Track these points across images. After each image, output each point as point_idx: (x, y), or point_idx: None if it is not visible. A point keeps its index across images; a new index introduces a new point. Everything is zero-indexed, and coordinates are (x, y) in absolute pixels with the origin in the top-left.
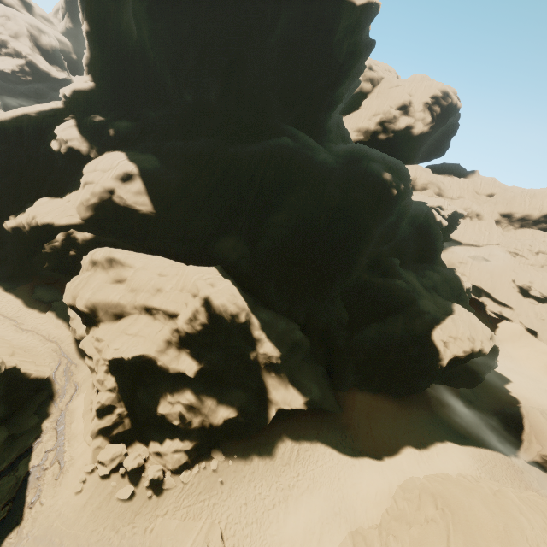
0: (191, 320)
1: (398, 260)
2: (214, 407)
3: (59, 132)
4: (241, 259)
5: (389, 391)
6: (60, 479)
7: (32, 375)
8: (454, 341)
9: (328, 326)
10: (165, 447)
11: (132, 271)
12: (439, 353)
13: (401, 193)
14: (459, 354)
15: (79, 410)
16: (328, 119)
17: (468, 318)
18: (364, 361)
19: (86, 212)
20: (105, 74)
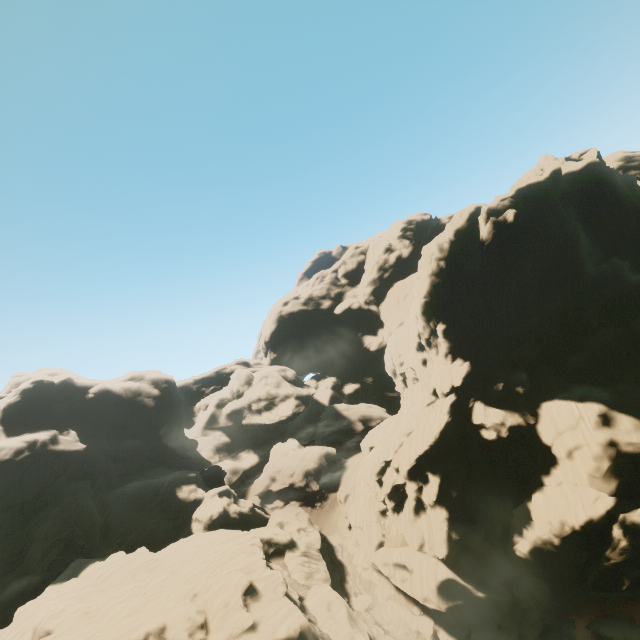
0: None
1: None
2: None
3: (484, 419)
4: None
5: None
6: None
7: None
8: None
9: None
10: None
11: None
12: None
13: None
14: None
15: None
16: None
17: None
18: None
19: (608, 483)
20: (467, 349)
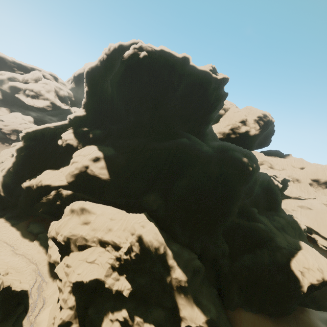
0: (129, 251)
1: (256, 209)
2: (142, 324)
3: (64, 135)
4: (159, 208)
5: (266, 311)
6: None
7: (17, 292)
8: (308, 271)
9: (216, 255)
10: None
11: (94, 216)
12: (299, 281)
13: (254, 169)
14: (314, 282)
15: (44, 323)
16: (206, 129)
17: (313, 252)
18: (244, 285)
19: (71, 178)
20: (92, 109)
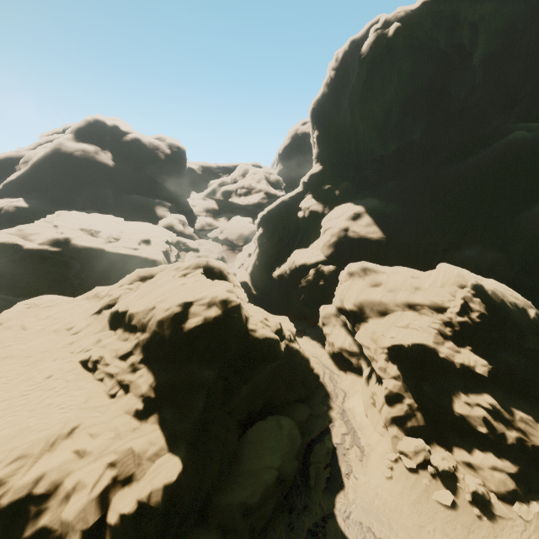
0: (466, 312)
1: None
2: (532, 424)
3: (303, 204)
4: (494, 265)
5: None
6: (364, 460)
7: (314, 370)
8: None
9: None
10: (476, 458)
11: (385, 275)
12: None
13: None
14: None
15: (356, 408)
16: None
17: None
18: None
19: (328, 250)
20: (328, 158)
